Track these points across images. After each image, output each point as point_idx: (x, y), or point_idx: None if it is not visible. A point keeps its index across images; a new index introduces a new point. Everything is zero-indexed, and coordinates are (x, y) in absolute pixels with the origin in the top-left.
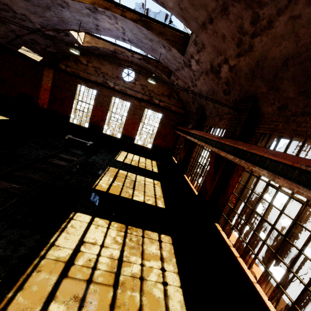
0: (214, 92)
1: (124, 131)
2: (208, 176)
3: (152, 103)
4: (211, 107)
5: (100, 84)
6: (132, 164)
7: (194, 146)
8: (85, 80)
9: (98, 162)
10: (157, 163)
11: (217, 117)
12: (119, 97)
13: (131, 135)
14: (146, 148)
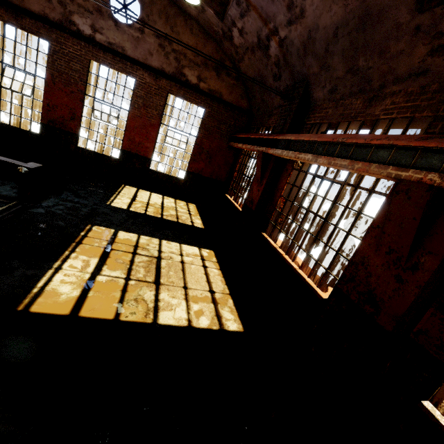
0: (369, 16)
1: (126, 144)
2: (375, 253)
3: (183, 82)
4: (340, 72)
5: (55, 25)
6: (148, 212)
7: (283, 171)
8: (14, 10)
9: (59, 215)
10: (199, 208)
11: (357, 98)
12: (107, 63)
13: (143, 153)
14: (174, 179)
